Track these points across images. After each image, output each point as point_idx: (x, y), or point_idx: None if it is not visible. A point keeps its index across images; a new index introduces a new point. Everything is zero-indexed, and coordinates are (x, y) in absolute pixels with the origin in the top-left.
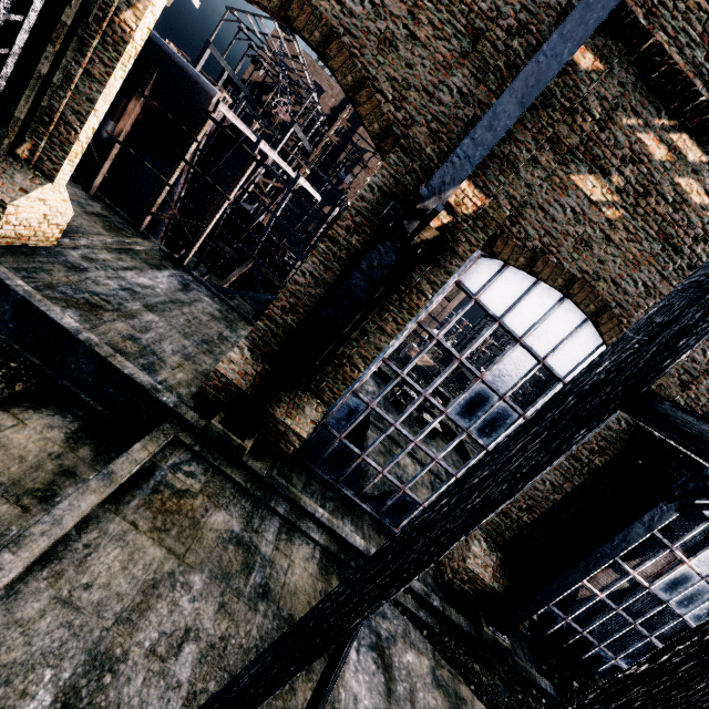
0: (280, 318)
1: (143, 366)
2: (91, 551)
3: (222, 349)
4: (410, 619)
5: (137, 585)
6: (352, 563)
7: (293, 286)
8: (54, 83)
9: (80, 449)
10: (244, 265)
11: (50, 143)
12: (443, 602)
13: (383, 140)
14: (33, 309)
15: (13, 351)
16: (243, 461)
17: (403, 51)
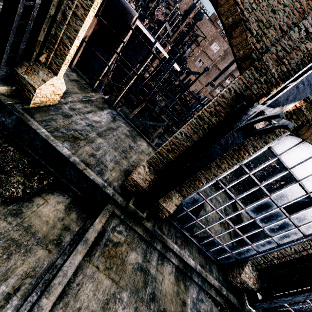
0: (165, 154)
1: (98, 171)
2: (80, 287)
3: (130, 154)
4: (212, 301)
5: (100, 304)
6: (189, 273)
7: (174, 139)
8: (57, 20)
9: (71, 214)
10: (140, 106)
11: (55, 54)
12: (227, 291)
13: (244, 61)
14: (49, 144)
15: (41, 164)
16: (142, 223)
17: (272, 0)
